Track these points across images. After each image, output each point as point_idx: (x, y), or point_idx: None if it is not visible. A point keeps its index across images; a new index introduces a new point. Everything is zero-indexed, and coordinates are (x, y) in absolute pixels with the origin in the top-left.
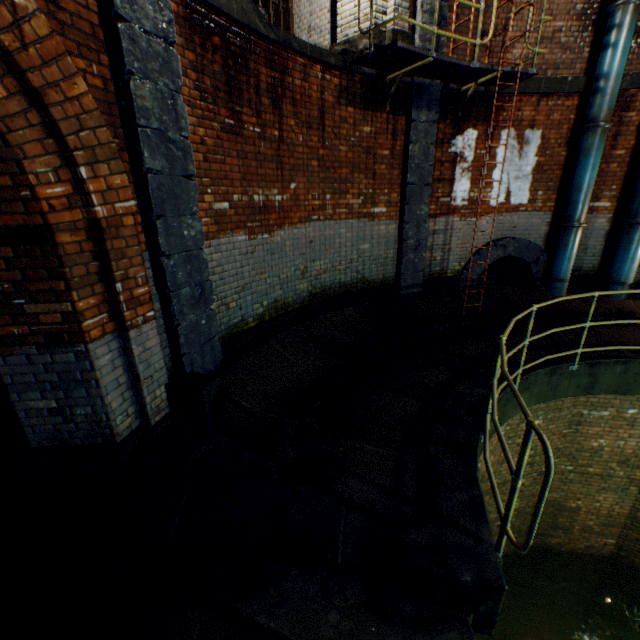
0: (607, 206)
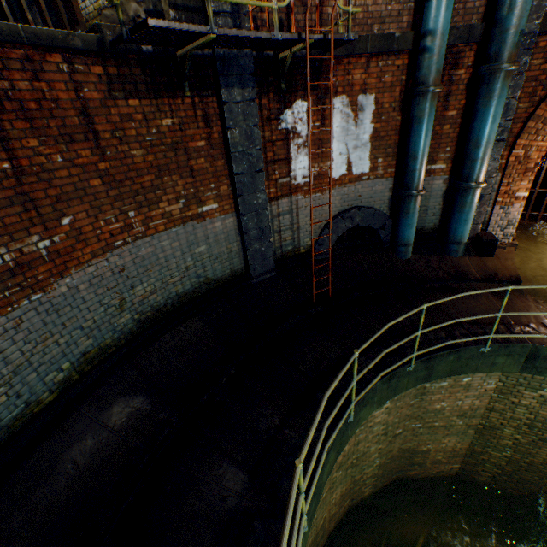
0: (443, 168)
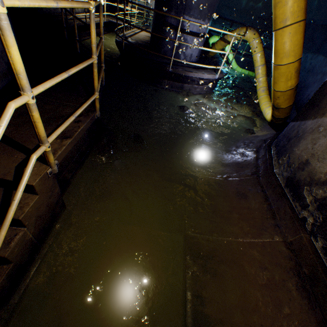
0: None
